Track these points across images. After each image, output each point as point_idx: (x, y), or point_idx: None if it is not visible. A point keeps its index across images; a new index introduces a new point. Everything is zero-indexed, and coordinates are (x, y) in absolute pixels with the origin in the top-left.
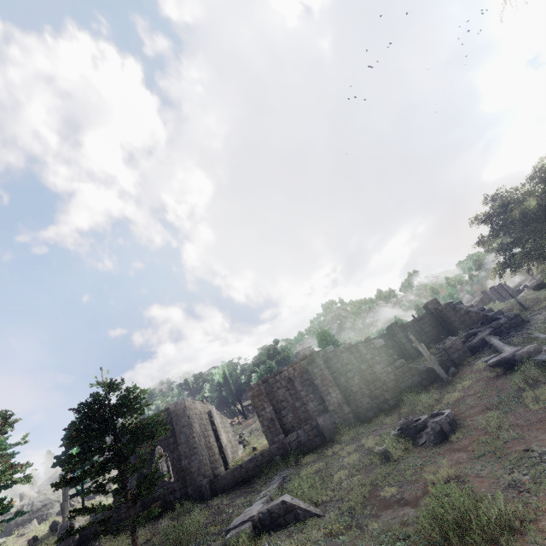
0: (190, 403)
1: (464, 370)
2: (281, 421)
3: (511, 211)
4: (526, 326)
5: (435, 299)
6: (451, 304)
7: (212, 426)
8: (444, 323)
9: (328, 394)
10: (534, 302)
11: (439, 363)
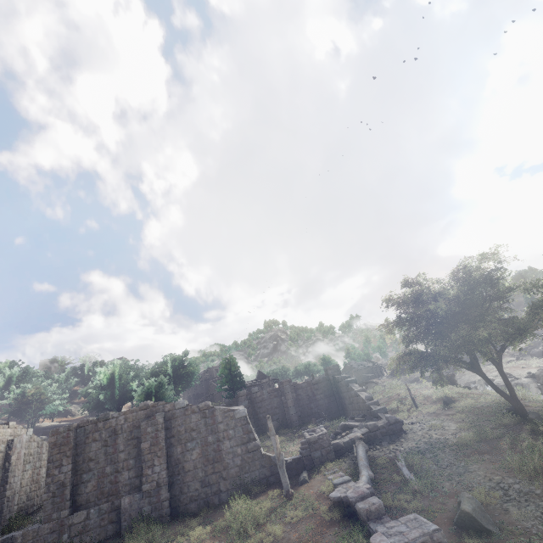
0: None
1: (314, 482)
2: (77, 489)
3: (421, 304)
4: (402, 438)
5: (338, 365)
6: (346, 379)
7: (4, 463)
8: (337, 395)
9: (151, 466)
10: (426, 400)
11: (298, 457)
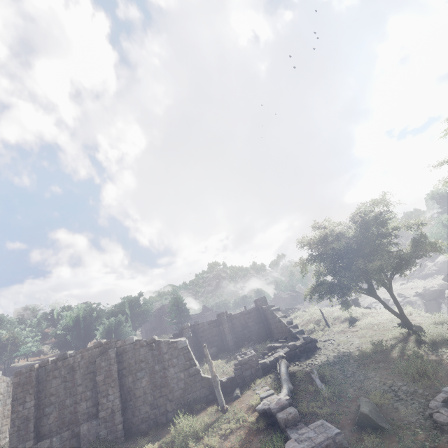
0: None
1: (245, 397)
2: (40, 422)
3: (327, 244)
4: (316, 354)
5: (265, 297)
6: (271, 308)
7: None
8: (265, 321)
9: (106, 396)
10: (336, 320)
11: (232, 377)
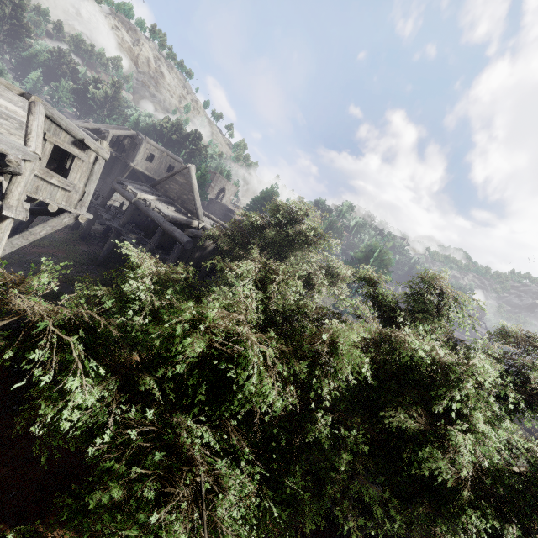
0: None
1: None
2: None
3: None
4: None
5: None
6: None
7: None
8: None
9: None
10: None
11: None
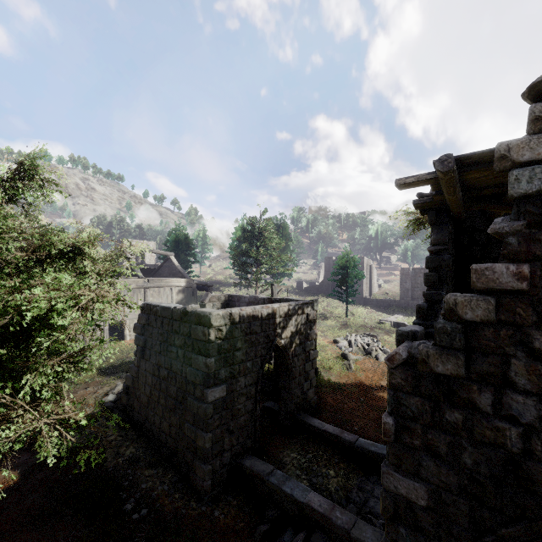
0: (365, 260)
1: None
2: (412, 293)
3: None
4: None
5: None
6: None
7: (369, 273)
8: None
9: None
10: None
11: None
